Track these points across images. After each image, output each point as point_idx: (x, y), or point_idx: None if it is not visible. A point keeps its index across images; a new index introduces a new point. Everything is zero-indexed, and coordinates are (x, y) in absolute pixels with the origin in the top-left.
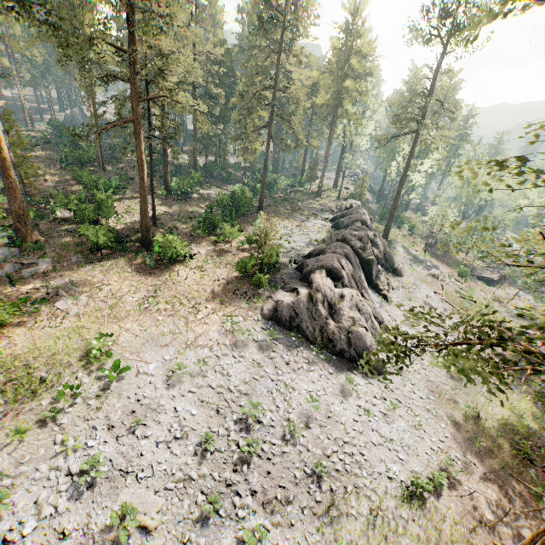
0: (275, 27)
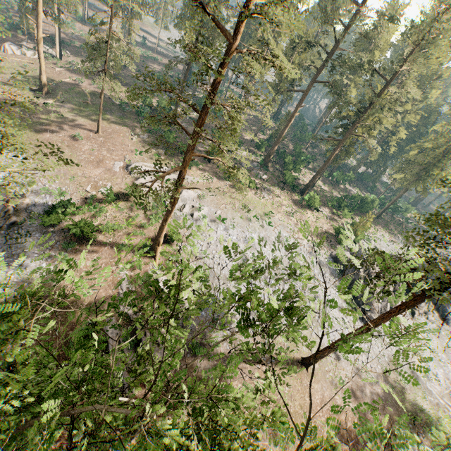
0: None
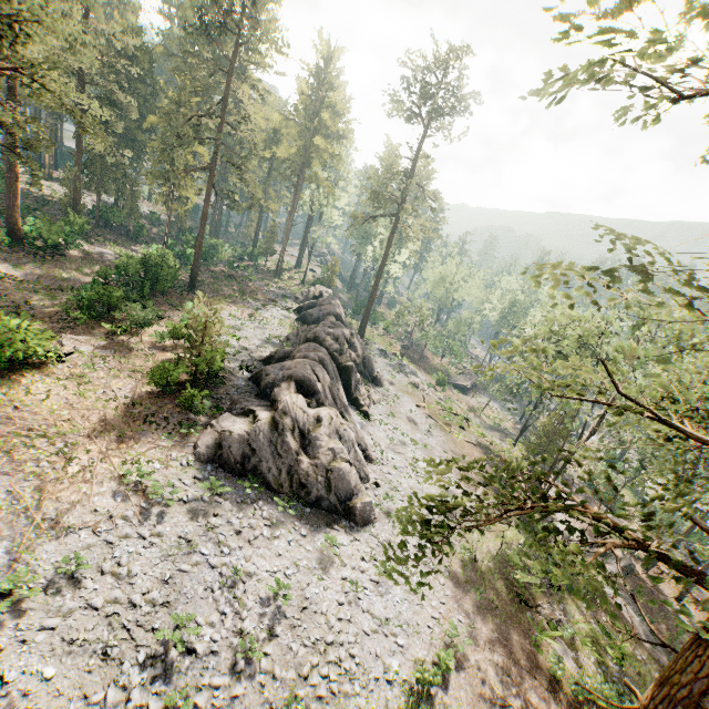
0: (225, 36)
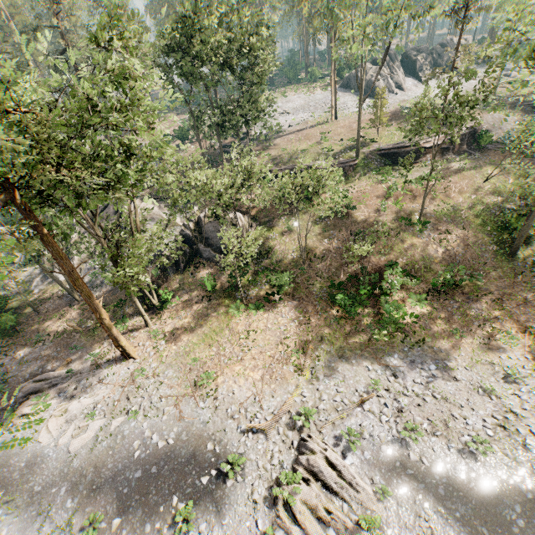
0: None
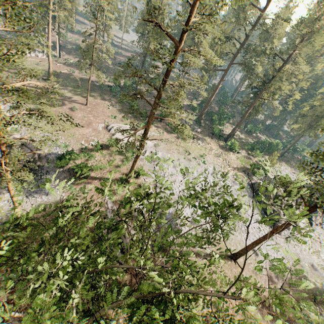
0: None
